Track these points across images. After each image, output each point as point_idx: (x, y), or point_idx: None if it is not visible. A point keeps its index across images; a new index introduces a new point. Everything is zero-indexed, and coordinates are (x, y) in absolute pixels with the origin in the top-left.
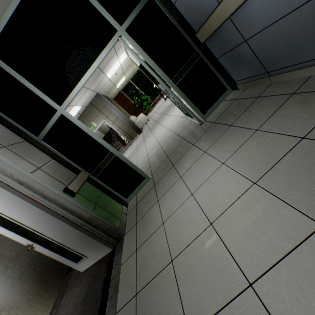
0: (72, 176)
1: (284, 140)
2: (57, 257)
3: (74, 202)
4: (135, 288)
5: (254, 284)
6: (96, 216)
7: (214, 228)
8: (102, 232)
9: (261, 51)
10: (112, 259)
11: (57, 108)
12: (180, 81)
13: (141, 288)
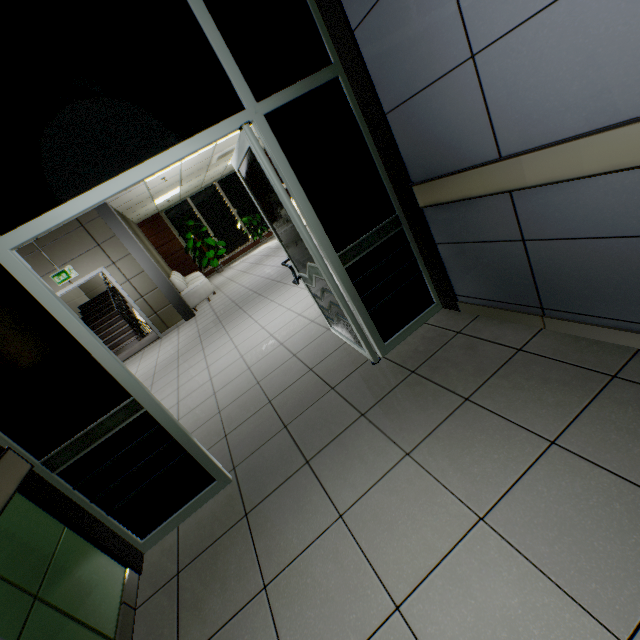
0: None
1: None
2: None
3: None
4: None
5: None
6: None
7: None
8: None
9: (549, 271)
10: None
11: None
12: (354, 263)
13: None
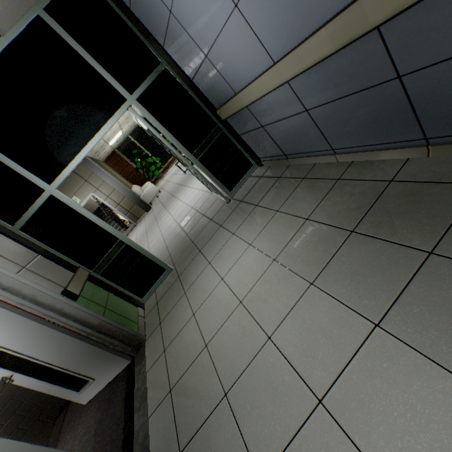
0: (68, 275)
1: (295, 221)
2: (49, 389)
3: (79, 306)
4: (168, 385)
5: (271, 336)
6: (109, 321)
7: (244, 305)
8: (116, 340)
9: (277, 138)
10: (132, 371)
11: (45, 187)
12: (202, 156)
13: (176, 382)
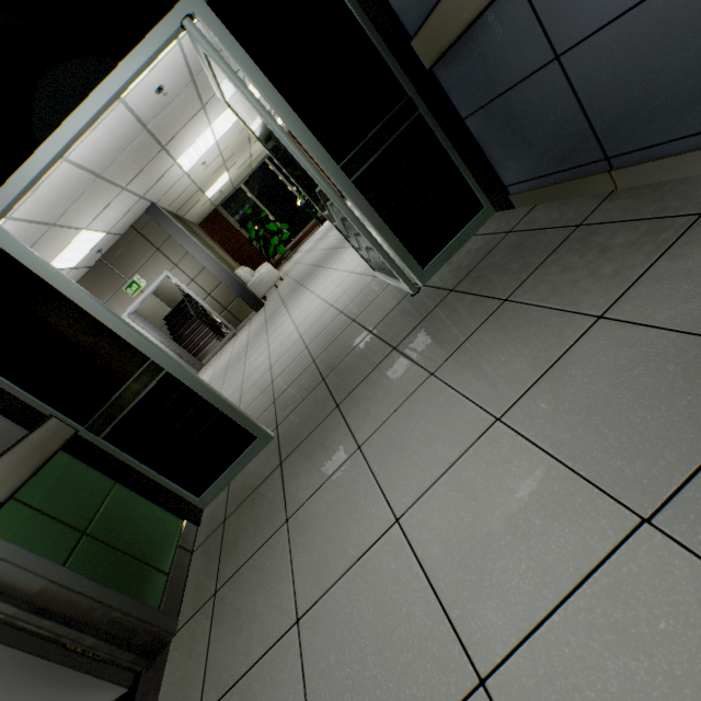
0: (6, 439)
1: None
2: None
3: None
4: None
5: None
6: (72, 584)
7: None
8: (90, 635)
9: (601, 92)
10: None
11: None
12: (363, 173)
13: None
